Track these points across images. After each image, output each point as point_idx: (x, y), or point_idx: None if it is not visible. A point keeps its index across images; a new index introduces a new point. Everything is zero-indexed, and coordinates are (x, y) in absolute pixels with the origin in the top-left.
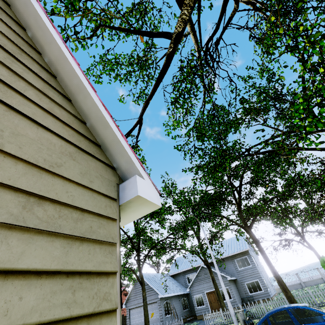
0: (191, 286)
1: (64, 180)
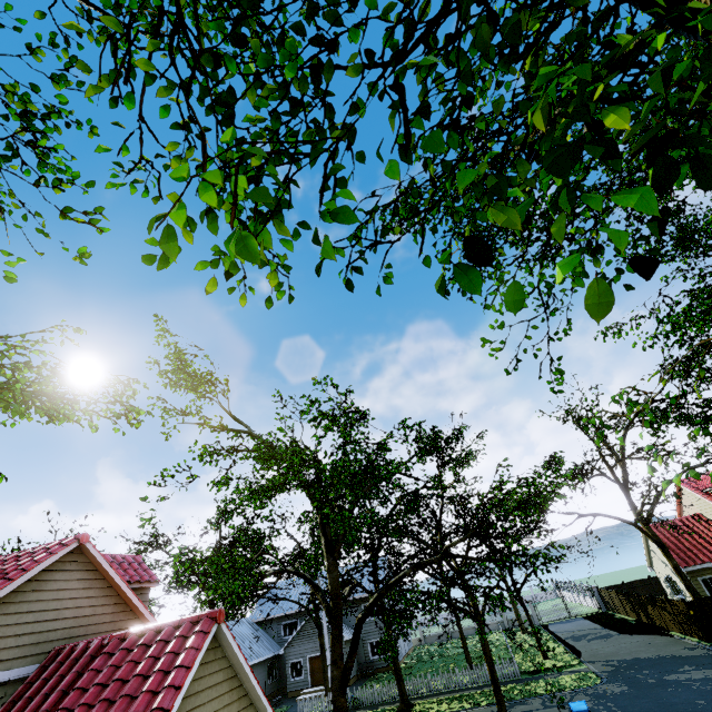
0: (288, 645)
1: None
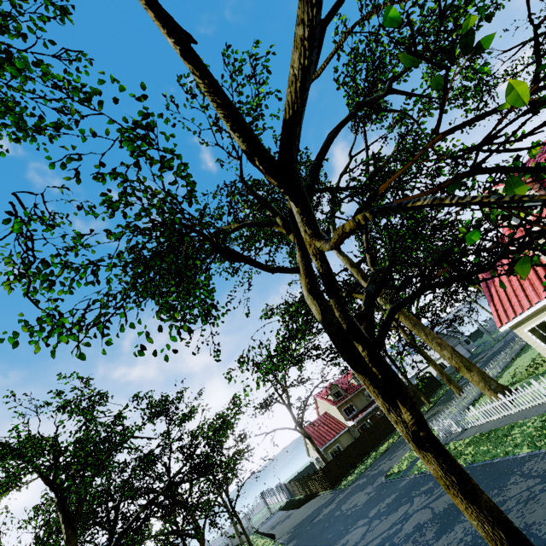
0: None
1: None
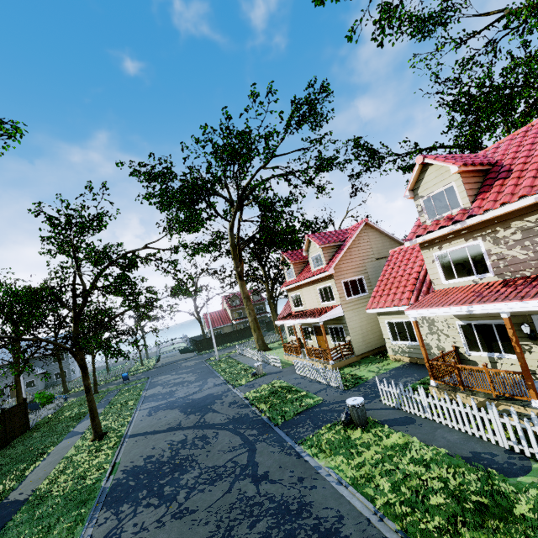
0: None
1: None
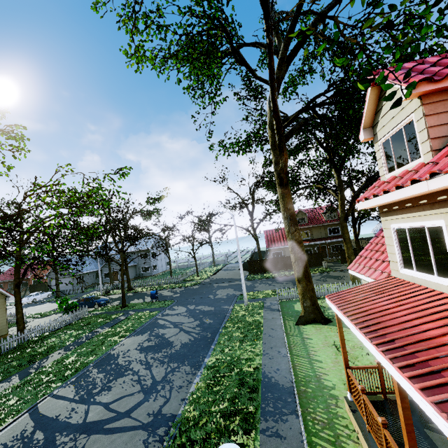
0: (103, 267)
1: None
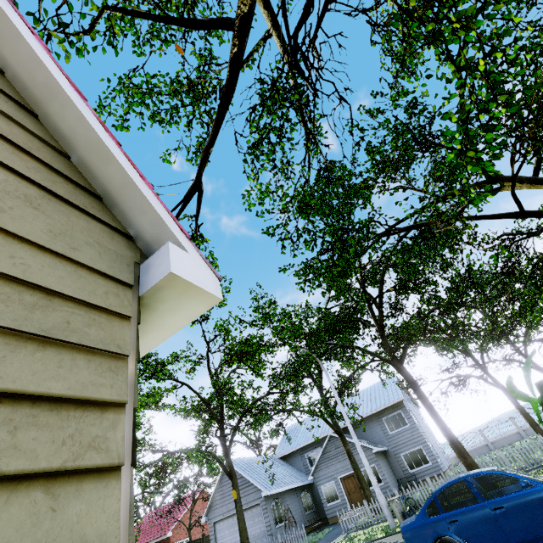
0: (315, 470)
1: (8, 237)
